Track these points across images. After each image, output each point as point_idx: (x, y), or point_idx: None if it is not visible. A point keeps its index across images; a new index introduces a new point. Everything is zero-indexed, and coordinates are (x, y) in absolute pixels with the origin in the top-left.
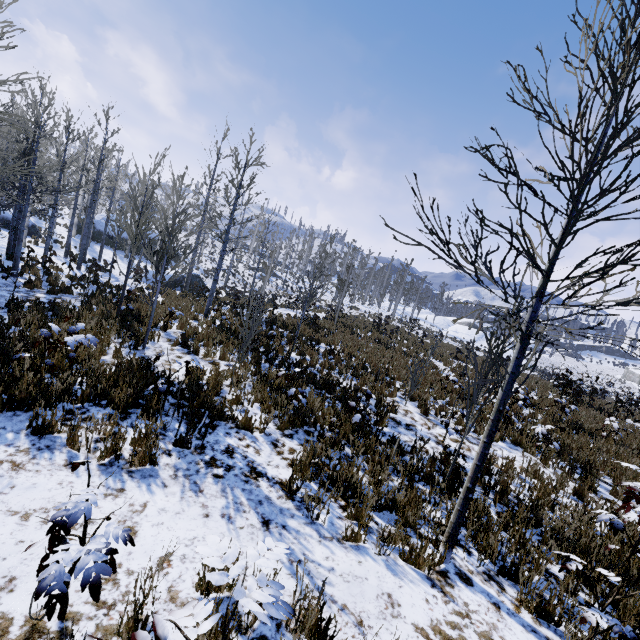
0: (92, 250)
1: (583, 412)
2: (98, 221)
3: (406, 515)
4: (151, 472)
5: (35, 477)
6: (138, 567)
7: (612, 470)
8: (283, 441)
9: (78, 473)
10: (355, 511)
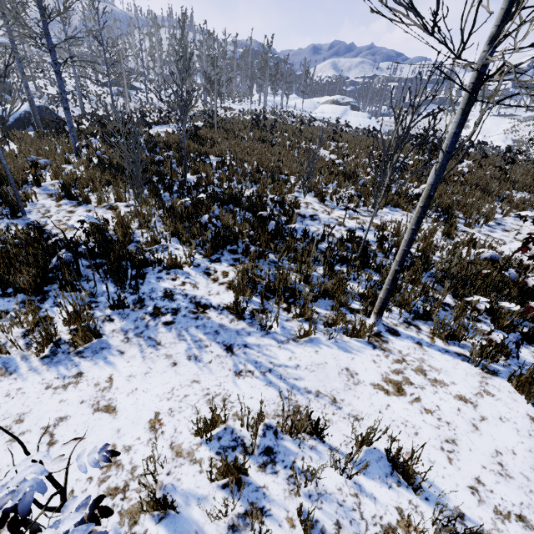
0: None
1: None
2: None
3: (339, 300)
4: (101, 345)
5: None
6: (133, 440)
7: (464, 207)
8: (213, 267)
9: (22, 377)
10: (299, 312)
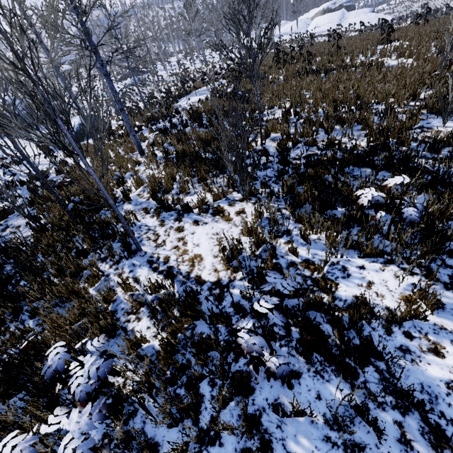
0: None
1: None
2: None
3: None
4: None
5: None
6: None
7: None
8: None
9: None
10: None
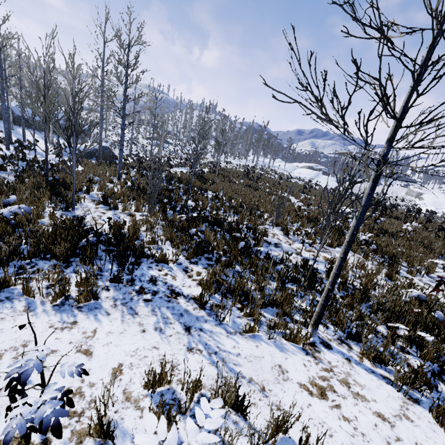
0: (16, 133)
1: (387, 221)
2: (15, 107)
3: (284, 309)
4: (95, 305)
5: (1, 324)
6: (97, 379)
7: (407, 258)
8: (191, 267)
9: (37, 315)
10: (249, 311)
